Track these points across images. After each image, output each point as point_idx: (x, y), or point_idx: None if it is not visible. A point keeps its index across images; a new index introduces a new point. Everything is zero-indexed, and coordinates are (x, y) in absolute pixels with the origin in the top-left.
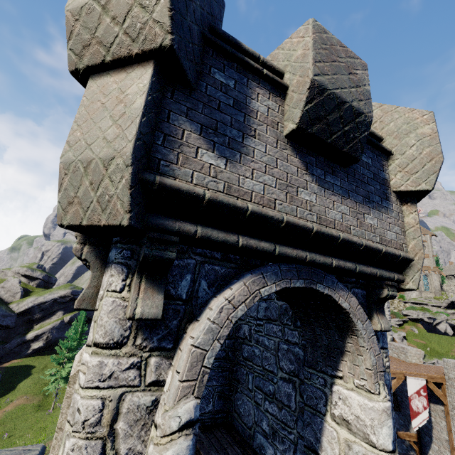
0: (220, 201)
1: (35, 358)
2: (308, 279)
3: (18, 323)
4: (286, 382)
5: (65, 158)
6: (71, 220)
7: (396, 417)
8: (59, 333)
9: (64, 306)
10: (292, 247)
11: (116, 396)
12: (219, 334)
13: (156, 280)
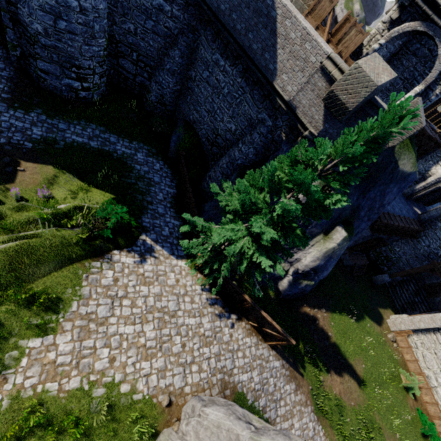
0: None
1: None
2: (435, 34)
3: None
4: None
5: None
6: None
7: None
8: None
9: None
10: (438, 18)
11: (377, 33)
12: (399, 32)
13: (400, 11)
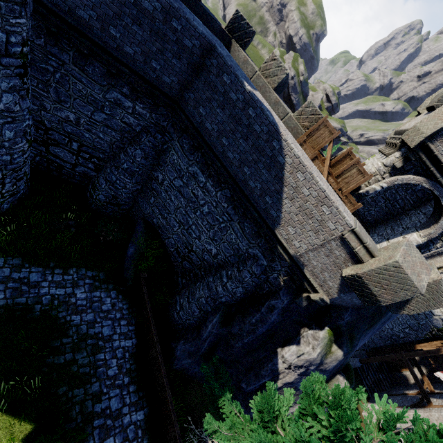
0: (437, 156)
1: None
2: (441, 195)
3: None
4: (402, 228)
5: (416, 124)
6: (403, 138)
7: (437, 384)
8: None
9: None
10: None
11: (377, 173)
12: (403, 181)
13: (404, 161)
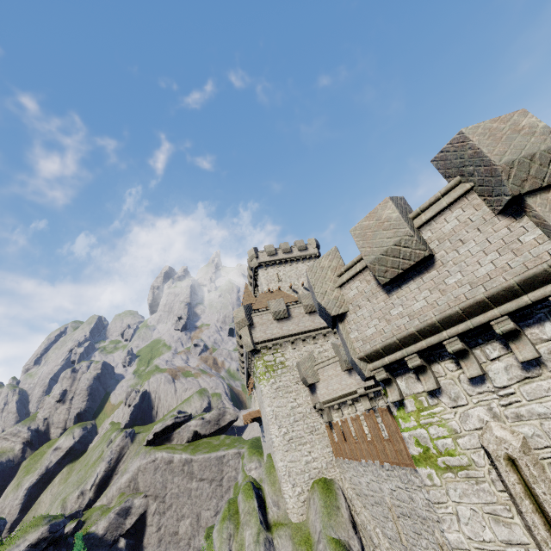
0: None
1: None
2: None
3: None
4: None
5: None
6: None
7: None
8: None
9: None
10: None
11: None
12: None
13: None
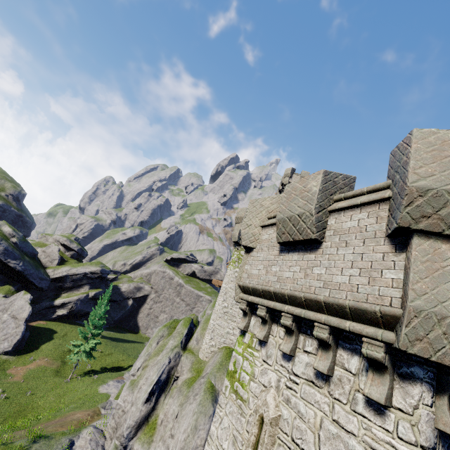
0: None
1: (58, 324)
2: None
3: (50, 287)
4: None
5: (415, 304)
6: (418, 352)
7: None
8: (82, 306)
9: (91, 282)
10: None
11: None
12: None
13: None
